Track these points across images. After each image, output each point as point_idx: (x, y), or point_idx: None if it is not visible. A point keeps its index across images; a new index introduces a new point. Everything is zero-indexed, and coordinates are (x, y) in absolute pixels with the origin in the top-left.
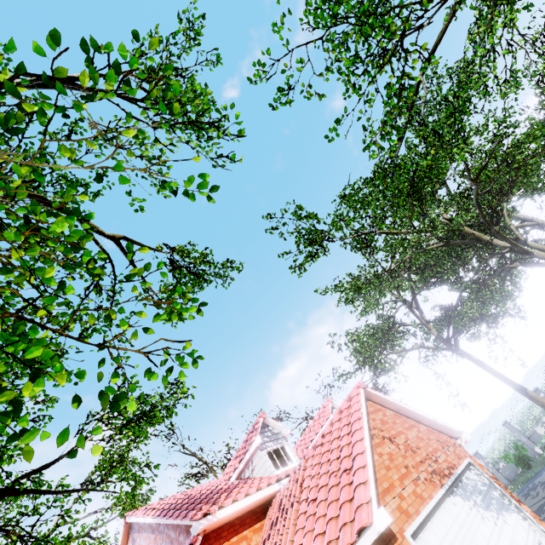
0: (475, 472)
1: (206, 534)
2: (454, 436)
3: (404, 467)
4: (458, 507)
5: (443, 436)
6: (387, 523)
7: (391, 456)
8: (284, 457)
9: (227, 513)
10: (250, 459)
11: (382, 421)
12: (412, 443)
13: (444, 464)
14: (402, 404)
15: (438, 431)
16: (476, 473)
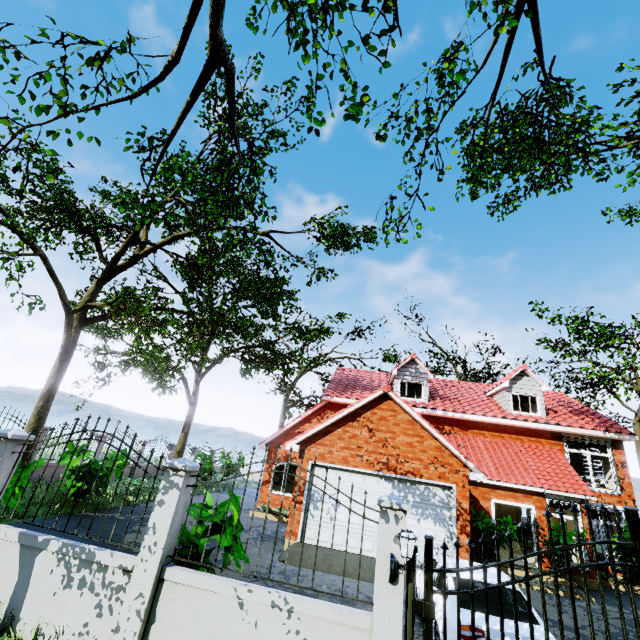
0: (451, 494)
1: (331, 402)
2: (470, 468)
3: (358, 446)
4: (379, 485)
5: (452, 460)
6: (293, 450)
7: (355, 436)
8: (415, 392)
9: (339, 401)
10: (393, 379)
11: (382, 418)
12: (393, 442)
13: (408, 468)
14: (419, 419)
15: (453, 454)
16: (451, 495)
